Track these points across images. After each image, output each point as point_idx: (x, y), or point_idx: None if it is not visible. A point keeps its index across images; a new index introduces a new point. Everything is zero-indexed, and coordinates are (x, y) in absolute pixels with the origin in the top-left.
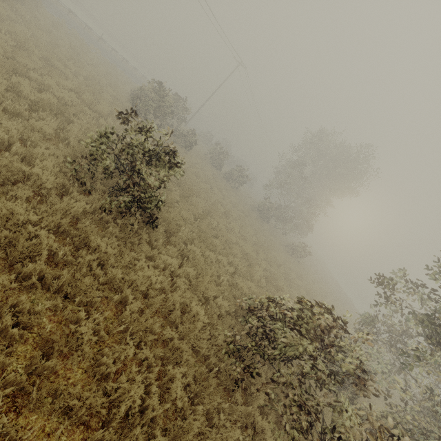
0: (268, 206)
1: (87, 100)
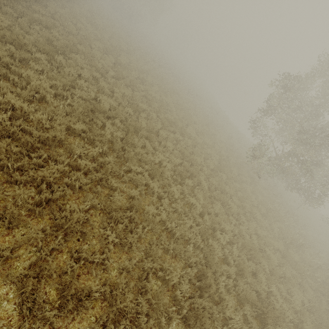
0: None
1: None
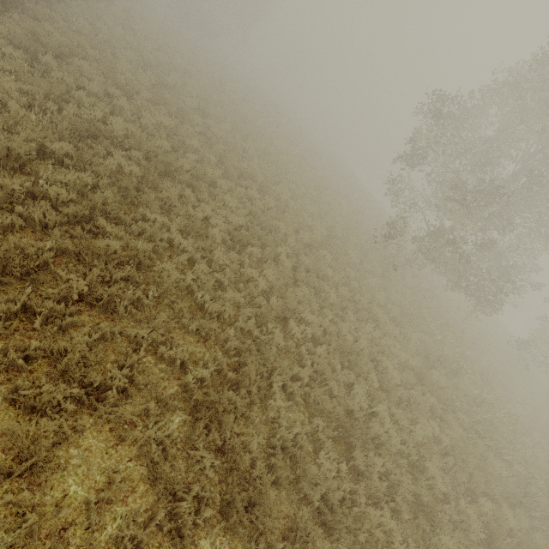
0: None
1: None
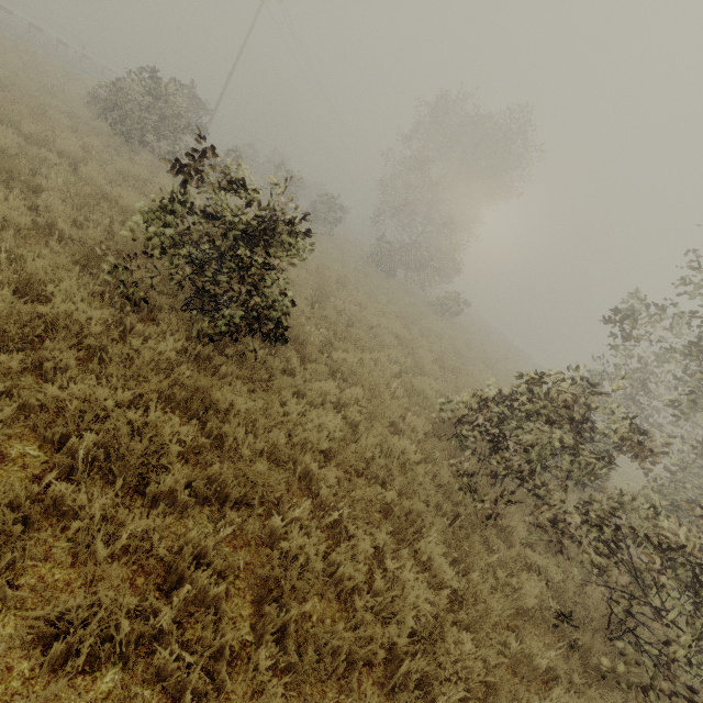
0: (388, 250)
1: (34, 136)
